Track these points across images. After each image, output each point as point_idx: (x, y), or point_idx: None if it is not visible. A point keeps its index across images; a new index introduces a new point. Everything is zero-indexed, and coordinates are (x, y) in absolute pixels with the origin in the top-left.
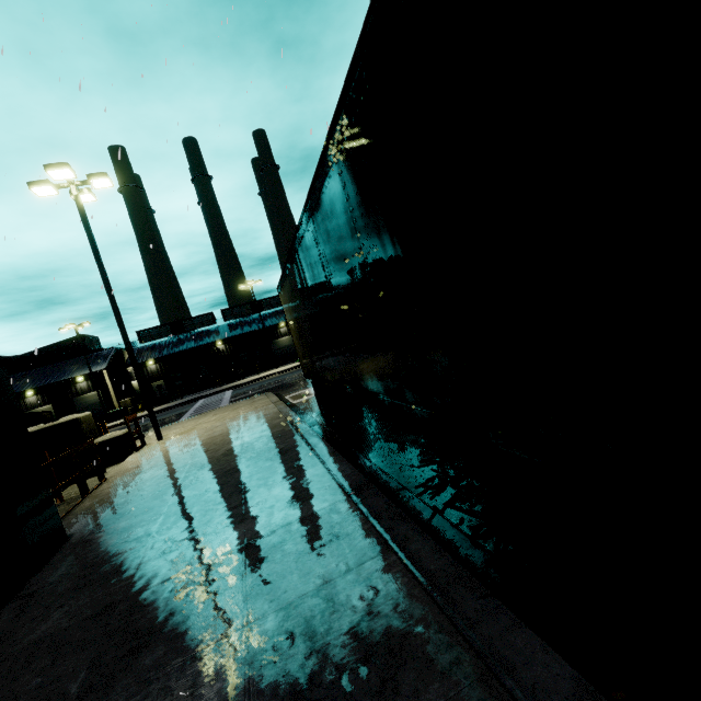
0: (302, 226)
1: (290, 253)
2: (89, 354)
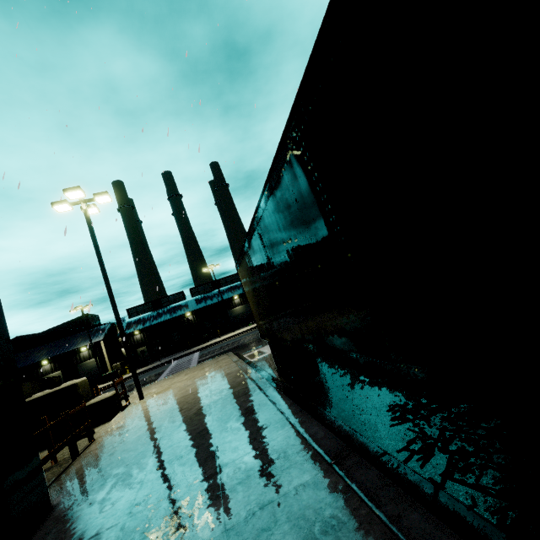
0: (261, 206)
1: (248, 234)
2: (91, 328)
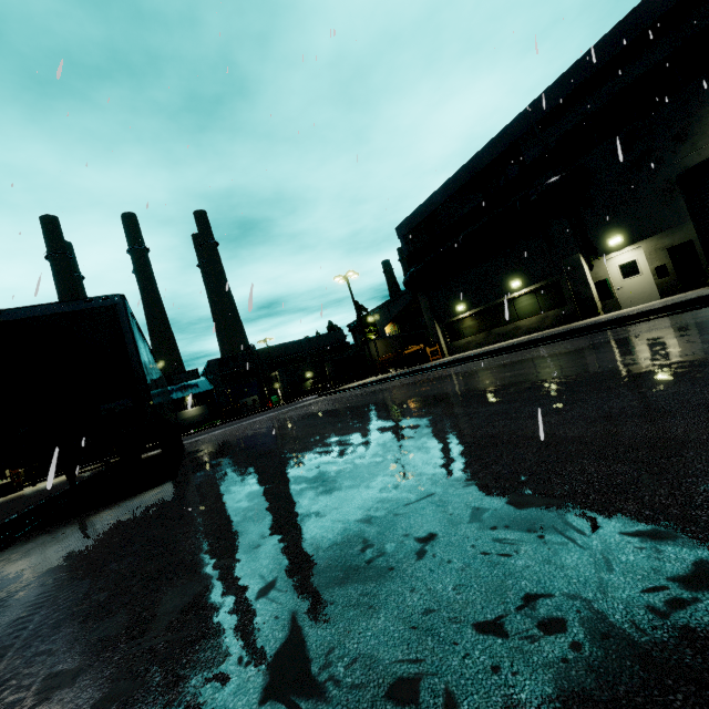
0: None
1: None
2: None
